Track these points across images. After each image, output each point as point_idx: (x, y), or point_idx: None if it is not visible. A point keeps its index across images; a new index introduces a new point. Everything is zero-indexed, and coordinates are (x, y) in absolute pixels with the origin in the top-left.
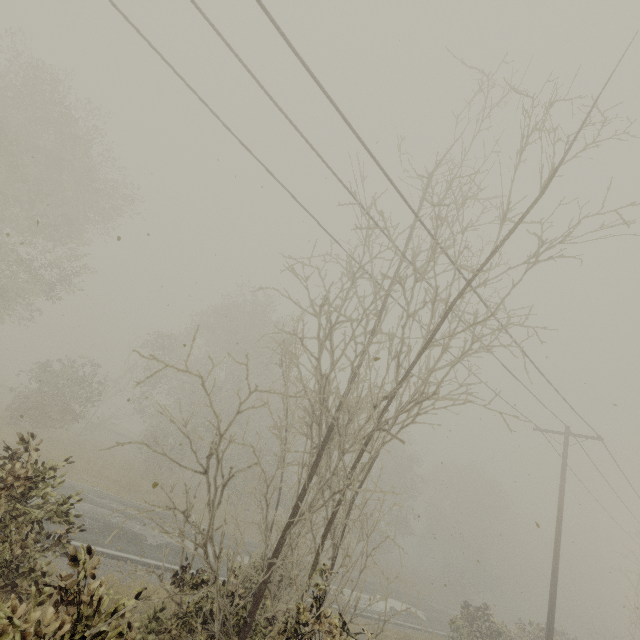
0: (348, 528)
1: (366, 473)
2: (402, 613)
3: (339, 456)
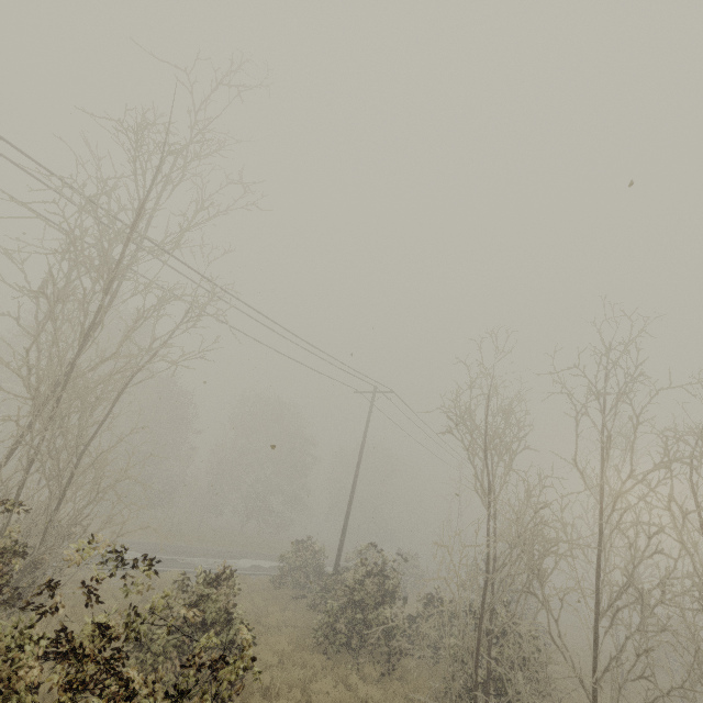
0: (75, 473)
1: (98, 429)
2: (265, 567)
3: (63, 418)
